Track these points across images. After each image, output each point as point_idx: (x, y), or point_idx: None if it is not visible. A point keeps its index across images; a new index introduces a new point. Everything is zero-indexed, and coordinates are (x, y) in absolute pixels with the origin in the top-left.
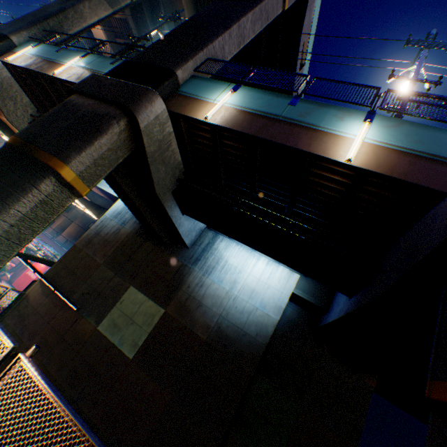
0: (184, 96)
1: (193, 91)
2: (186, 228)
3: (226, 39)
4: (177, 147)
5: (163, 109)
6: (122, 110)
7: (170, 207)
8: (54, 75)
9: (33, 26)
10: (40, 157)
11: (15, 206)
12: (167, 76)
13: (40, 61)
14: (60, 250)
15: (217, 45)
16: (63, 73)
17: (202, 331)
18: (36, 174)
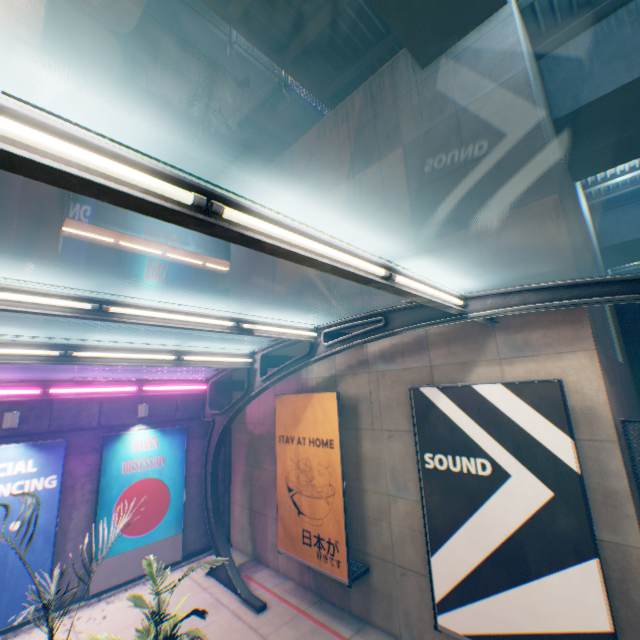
0: None
1: None
2: None
3: None
4: None
5: None
6: None
7: None
8: None
9: None
10: None
11: None
12: None
13: None
14: None
15: None
16: None
17: None
18: None
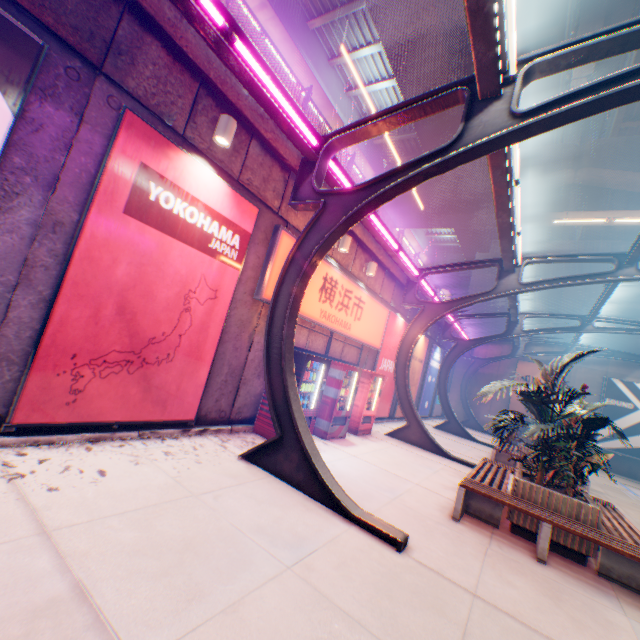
0: None
1: None
2: None
3: None
4: None
5: None
6: None
7: None
8: None
9: None
10: None
11: None
12: None
13: None
14: None
15: None
16: None
17: None
18: None
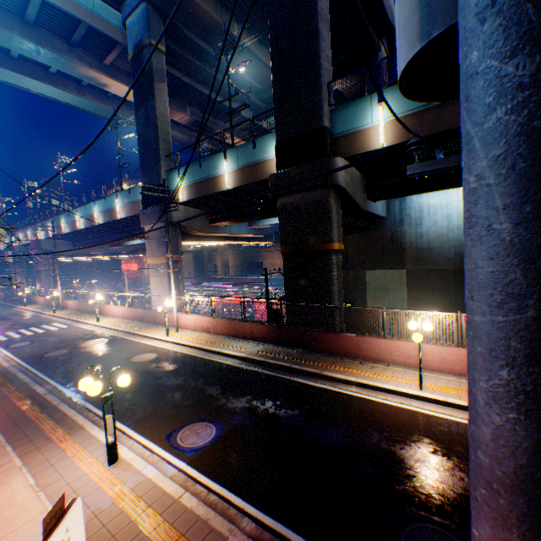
0: (342, 137)
1: (345, 127)
2: (379, 208)
3: (323, 47)
4: (354, 170)
5: (342, 162)
6: (326, 188)
7: (369, 207)
8: (227, 189)
9: (160, 162)
10: (316, 249)
11: (333, 279)
12: (324, 136)
13: (201, 185)
14: (260, 281)
15: (323, 63)
16: (230, 182)
17: (446, 265)
18: (325, 258)
